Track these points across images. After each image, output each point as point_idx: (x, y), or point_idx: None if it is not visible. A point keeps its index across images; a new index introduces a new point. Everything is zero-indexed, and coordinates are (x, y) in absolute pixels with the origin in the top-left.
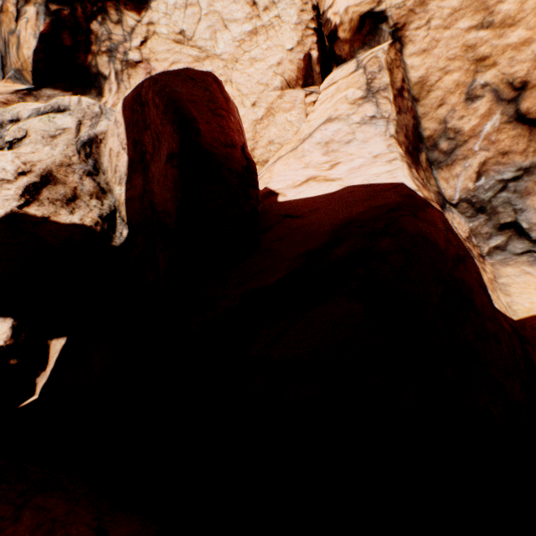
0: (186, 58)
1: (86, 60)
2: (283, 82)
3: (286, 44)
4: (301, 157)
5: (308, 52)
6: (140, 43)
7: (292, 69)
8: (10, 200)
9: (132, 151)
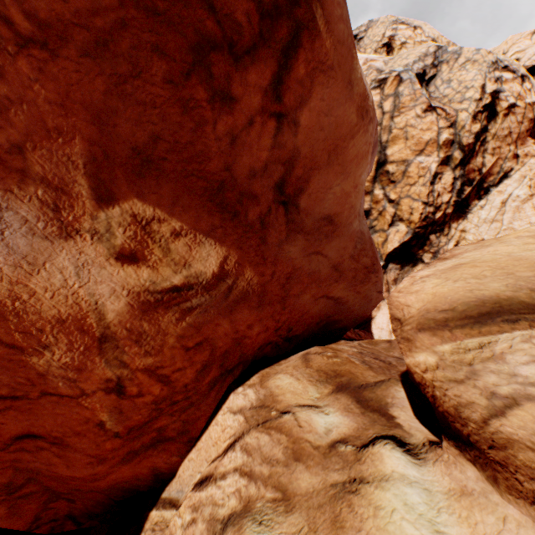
0: None
1: (417, 251)
2: None
3: None
4: None
5: None
6: (453, 246)
7: None
8: None
9: None
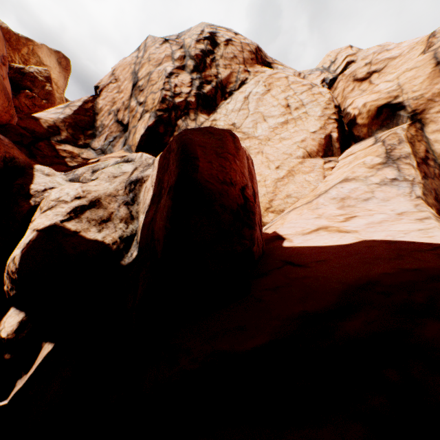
0: None
1: (169, 140)
2: (305, 153)
3: (309, 129)
4: (314, 209)
5: (329, 133)
6: None
7: (314, 144)
8: (59, 215)
9: (156, 187)
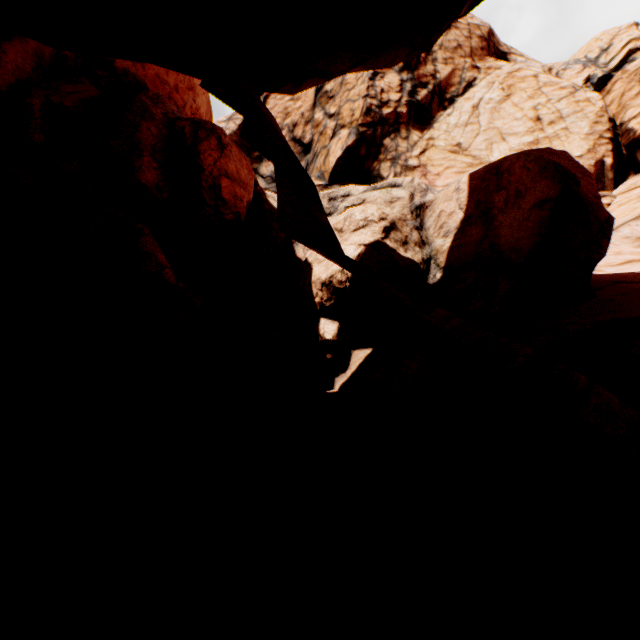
0: (459, 164)
1: (371, 166)
2: None
3: (573, 152)
4: None
5: (600, 159)
6: (419, 153)
7: None
8: (376, 233)
9: (472, 209)
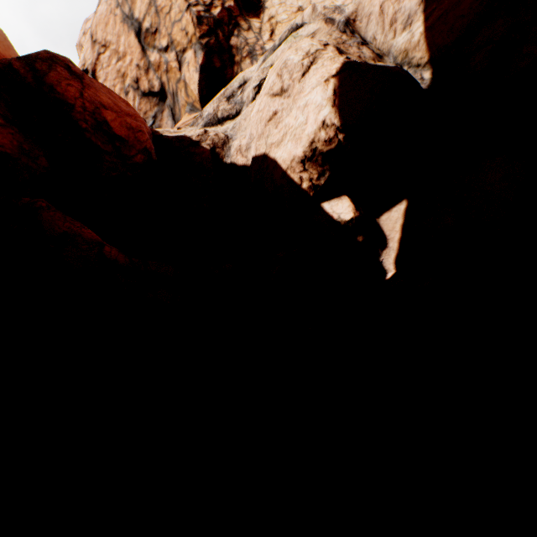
0: None
1: (233, 73)
2: None
3: None
4: None
5: None
6: (269, 36)
7: None
8: (335, 58)
9: None
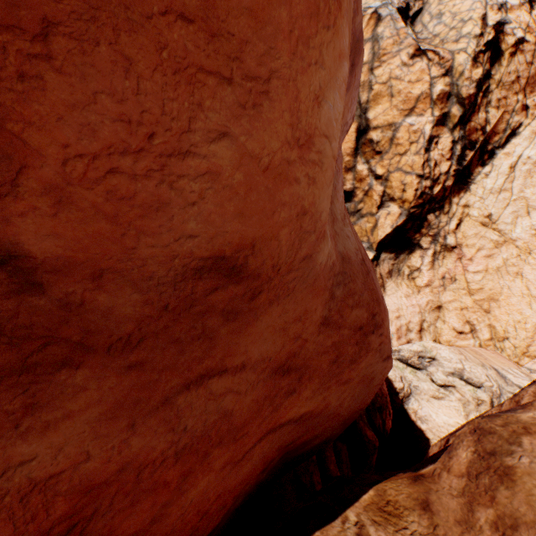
0: (488, 243)
1: (413, 236)
2: None
3: None
4: None
5: None
6: (455, 225)
7: None
8: None
9: None
